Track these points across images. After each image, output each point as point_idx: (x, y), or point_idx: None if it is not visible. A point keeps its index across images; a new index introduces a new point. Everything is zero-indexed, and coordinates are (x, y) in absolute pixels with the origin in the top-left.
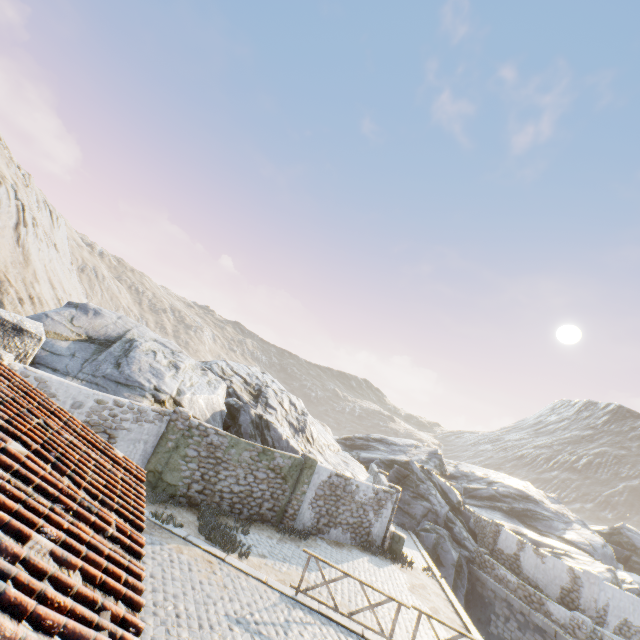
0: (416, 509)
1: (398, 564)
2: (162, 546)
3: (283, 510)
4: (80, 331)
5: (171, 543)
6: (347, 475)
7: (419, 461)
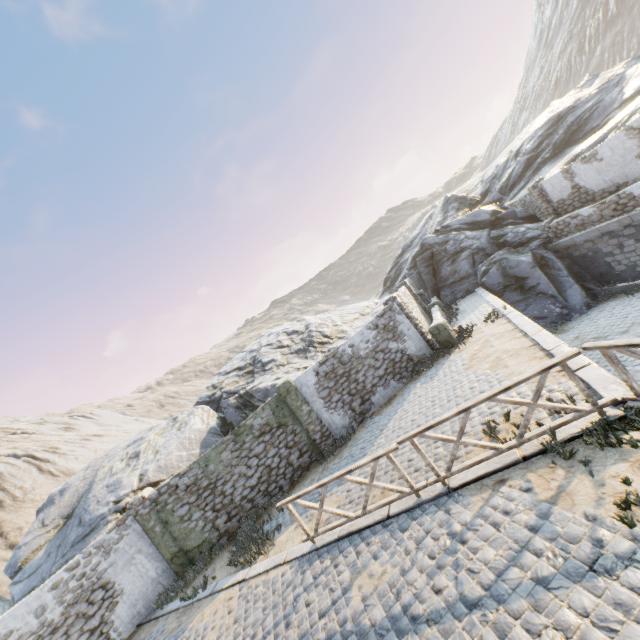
0: (463, 268)
1: (457, 348)
2: (183, 634)
3: (312, 442)
4: (56, 523)
5: (195, 617)
6: (331, 352)
7: (438, 227)
